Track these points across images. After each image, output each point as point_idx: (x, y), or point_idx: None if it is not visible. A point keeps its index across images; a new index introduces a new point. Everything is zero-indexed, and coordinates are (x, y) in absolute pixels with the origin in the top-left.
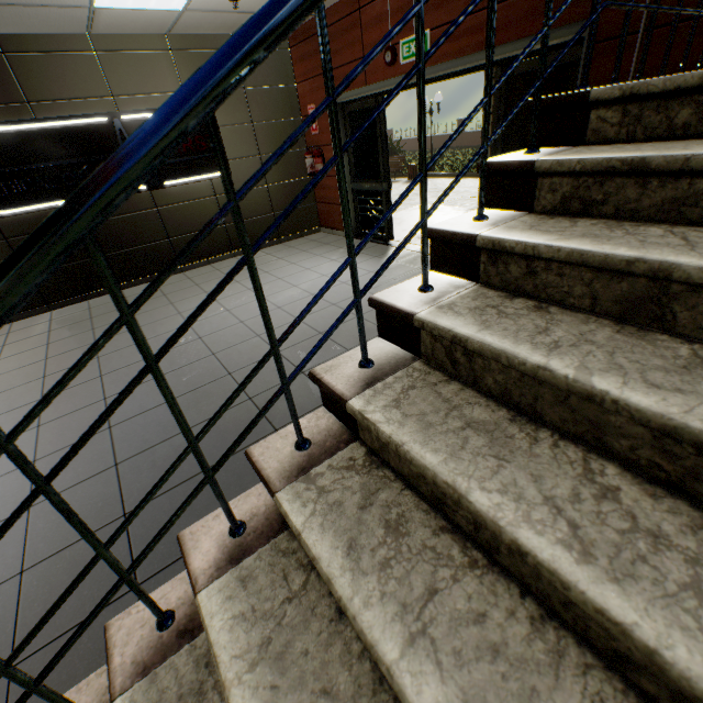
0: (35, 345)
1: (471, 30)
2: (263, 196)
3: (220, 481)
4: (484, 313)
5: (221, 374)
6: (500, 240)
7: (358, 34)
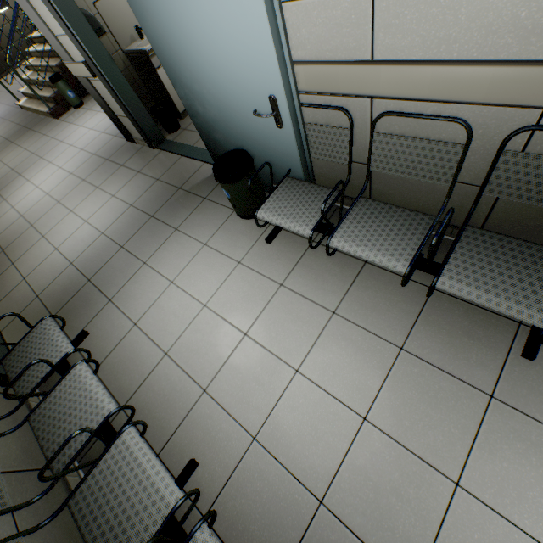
0: None
1: None
2: None
3: None
4: None
5: None
6: None
7: None
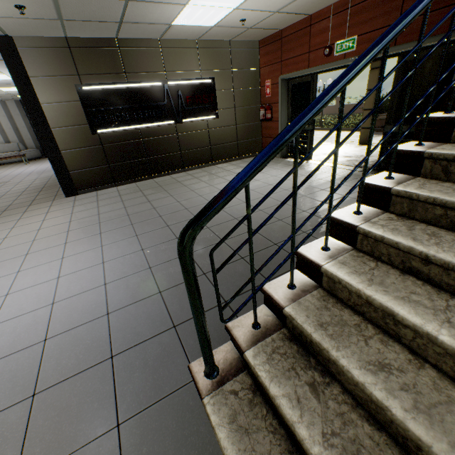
0: (115, 201)
1: None
2: (233, 131)
3: None
4: None
5: (230, 218)
6: None
7: (307, 39)
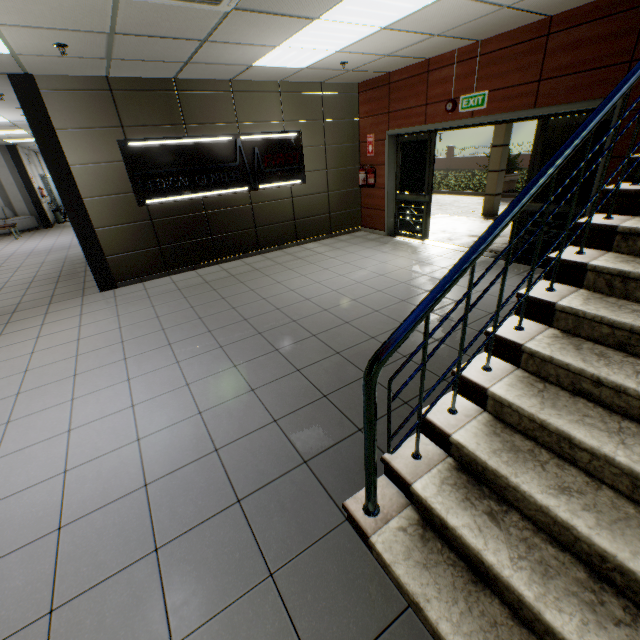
0: (175, 298)
1: (523, 94)
2: (324, 200)
3: (381, 382)
4: (629, 263)
5: (340, 322)
6: (635, 228)
7: (424, 89)
